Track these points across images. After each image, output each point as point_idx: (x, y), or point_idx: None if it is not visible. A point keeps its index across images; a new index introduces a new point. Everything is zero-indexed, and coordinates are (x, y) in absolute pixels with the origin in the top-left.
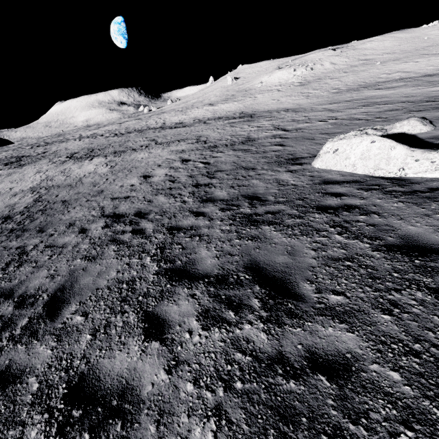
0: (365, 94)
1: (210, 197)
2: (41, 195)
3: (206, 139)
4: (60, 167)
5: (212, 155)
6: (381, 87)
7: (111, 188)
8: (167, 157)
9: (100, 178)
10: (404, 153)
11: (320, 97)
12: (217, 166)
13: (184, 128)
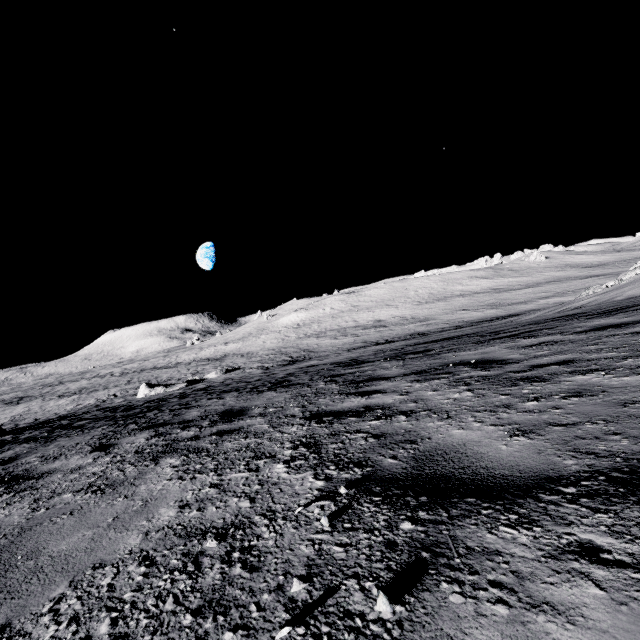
0: (303, 341)
1: (81, 409)
2: (15, 418)
3: (153, 380)
4: (44, 403)
5: (130, 391)
6: (322, 335)
7: (54, 411)
8: (110, 393)
9: (57, 407)
10: (143, 389)
11: (284, 342)
12: (116, 397)
13: (167, 369)
